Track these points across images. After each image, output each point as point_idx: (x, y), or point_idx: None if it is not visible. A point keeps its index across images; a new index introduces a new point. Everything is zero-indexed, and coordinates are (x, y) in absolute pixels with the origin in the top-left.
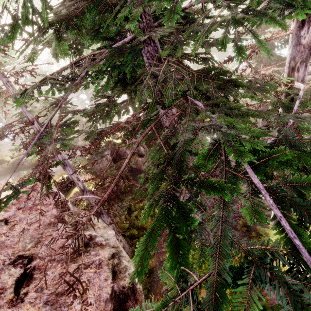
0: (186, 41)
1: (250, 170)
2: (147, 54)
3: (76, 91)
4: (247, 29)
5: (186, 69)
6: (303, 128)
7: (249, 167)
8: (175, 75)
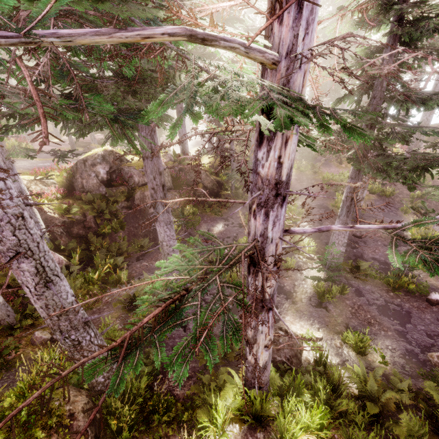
0: None
1: None
2: None
3: None
4: None
5: None
6: None
7: None
8: None
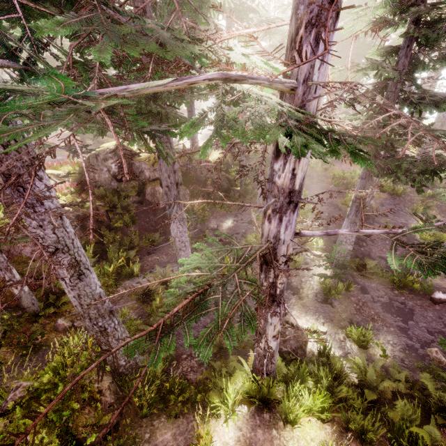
0: None
1: None
2: None
3: None
4: None
5: None
6: None
7: None
8: None
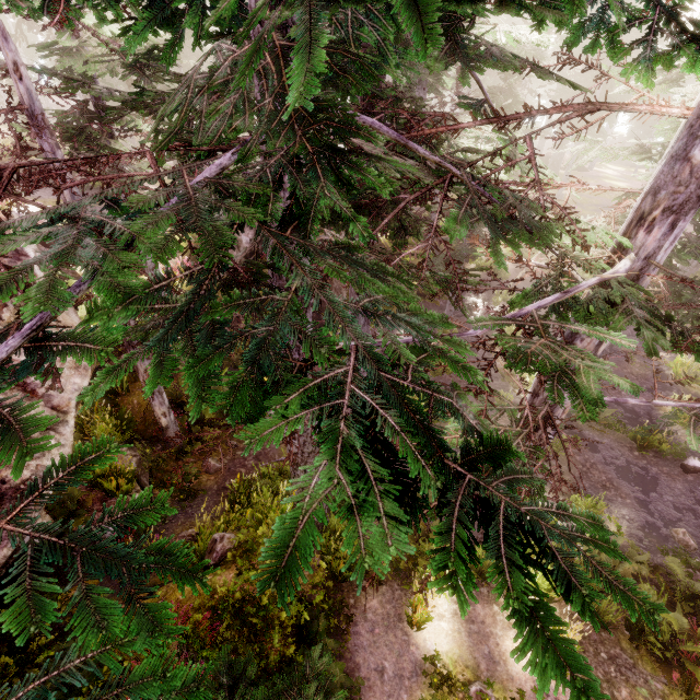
0: (336, 3)
1: (0, 349)
2: (253, 2)
3: (69, 28)
4: (307, 3)
5: (283, 78)
6: (320, 335)
7: (7, 343)
8: (251, 82)
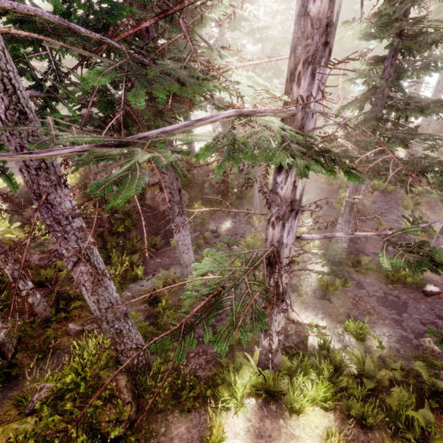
0: None
1: None
2: None
3: None
4: None
5: None
6: None
7: None
8: None
